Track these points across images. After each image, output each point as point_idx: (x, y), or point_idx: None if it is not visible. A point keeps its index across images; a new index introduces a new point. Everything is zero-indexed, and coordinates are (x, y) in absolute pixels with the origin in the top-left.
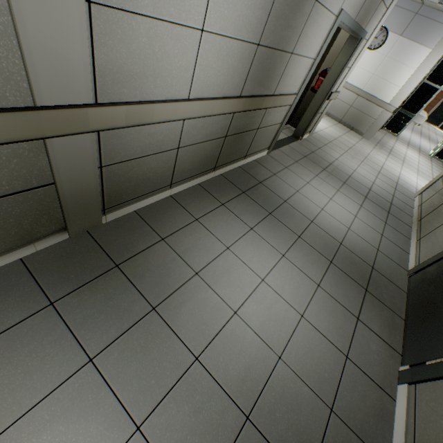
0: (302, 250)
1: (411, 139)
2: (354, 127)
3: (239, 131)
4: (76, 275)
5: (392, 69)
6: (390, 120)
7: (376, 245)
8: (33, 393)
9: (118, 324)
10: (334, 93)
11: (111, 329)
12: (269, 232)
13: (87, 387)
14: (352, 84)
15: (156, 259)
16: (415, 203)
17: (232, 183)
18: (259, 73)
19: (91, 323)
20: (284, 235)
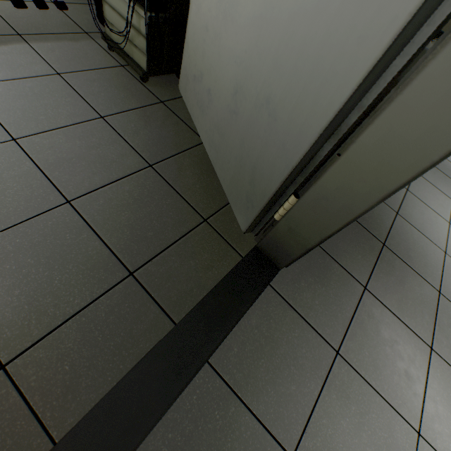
0: None
1: None
2: None
3: None
4: (361, 256)
5: None
6: None
7: None
8: (414, 383)
9: (425, 310)
10: None
11: (424, 315)
12: None
13: (446, 377)
14: None
15: (406, 236)
16: None
17: None
18: None
19: (405, 309)
20: None
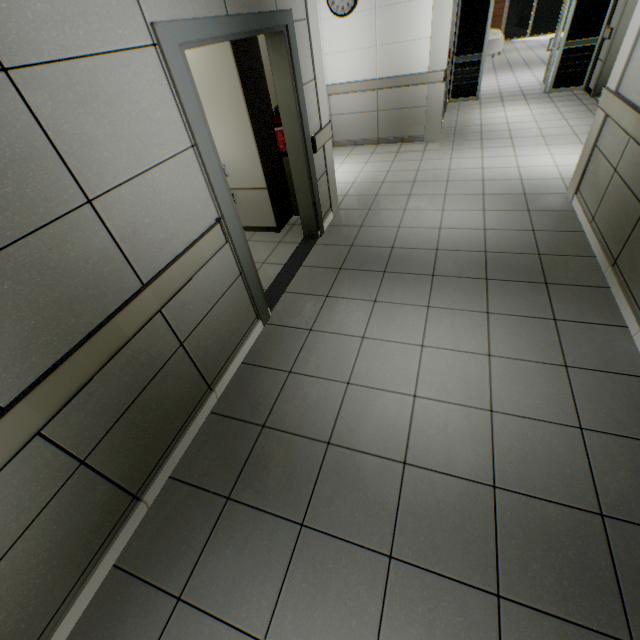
0: (413, 615)
1: (501, 86)
2: (404, 136)
3: (121, 407)
4: None
5: (397, 21)
6: (451, 83)
7: (569, 414)
8: None
9: None
10: (319, 133)
11: None
12: (312, 614)
13: None
14: (356, 80)
15: None
16: (580, 218)
17: (199, 487)
18: (5, 326)
19: None
20: (353, 588)
